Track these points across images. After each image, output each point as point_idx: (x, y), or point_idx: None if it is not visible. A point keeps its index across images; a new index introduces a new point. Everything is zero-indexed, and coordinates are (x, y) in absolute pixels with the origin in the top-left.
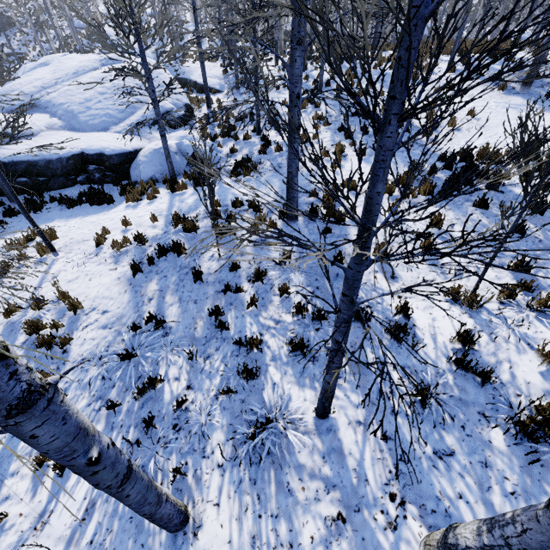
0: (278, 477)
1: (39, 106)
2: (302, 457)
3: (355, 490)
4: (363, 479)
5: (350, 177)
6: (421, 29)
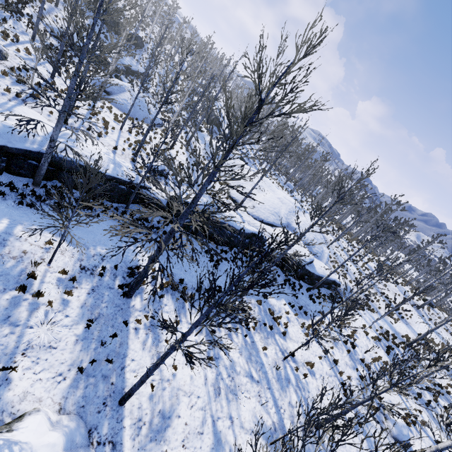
0: None
1: (289, 227)
2: None
3: None
4: None
5: None
6: None
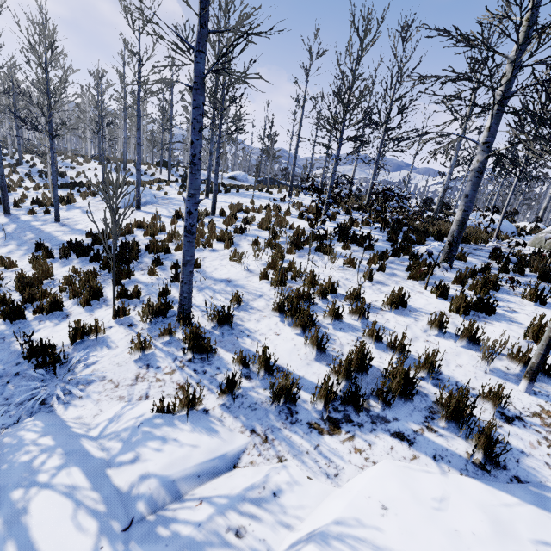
0: None
1: None
2: None
3: None
4: None
5: None
6: None
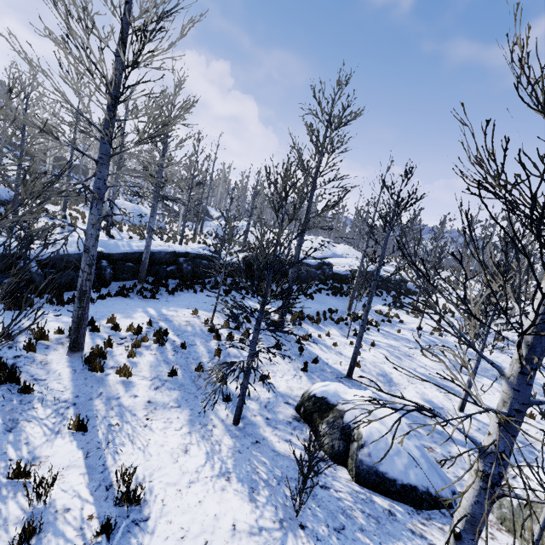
0: None
1: (336, 256)
2: None
3: None
4: None
5: None
6: None
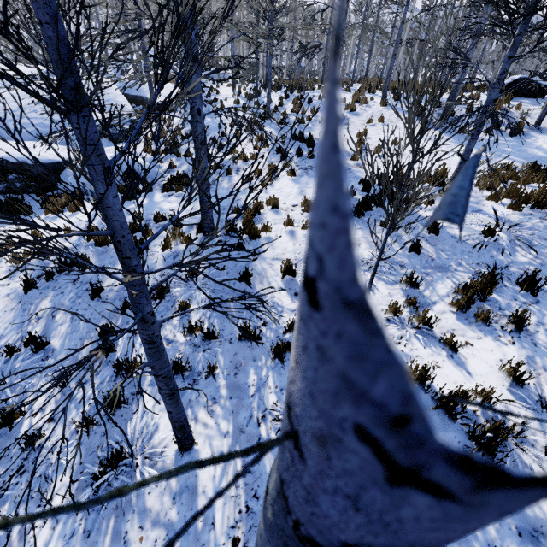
0: (117, 526)
1: None
2: (150, 499)
3: (197, 536)
4: (209, 522)
5: (151, 183)
6: (42, 0)
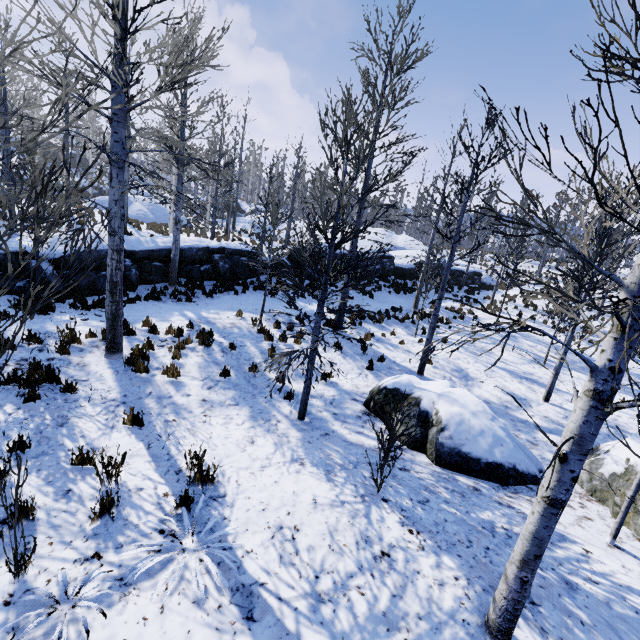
0: None
1: (397, 249)
2: None
3: None
4: None
5: None
6: None
